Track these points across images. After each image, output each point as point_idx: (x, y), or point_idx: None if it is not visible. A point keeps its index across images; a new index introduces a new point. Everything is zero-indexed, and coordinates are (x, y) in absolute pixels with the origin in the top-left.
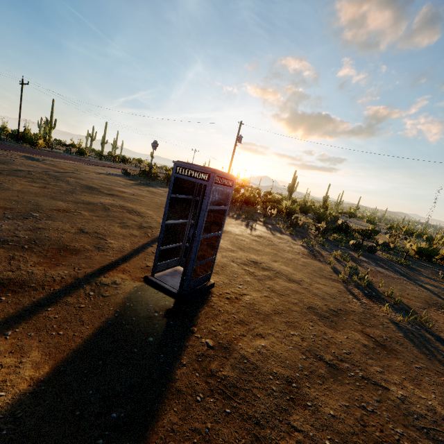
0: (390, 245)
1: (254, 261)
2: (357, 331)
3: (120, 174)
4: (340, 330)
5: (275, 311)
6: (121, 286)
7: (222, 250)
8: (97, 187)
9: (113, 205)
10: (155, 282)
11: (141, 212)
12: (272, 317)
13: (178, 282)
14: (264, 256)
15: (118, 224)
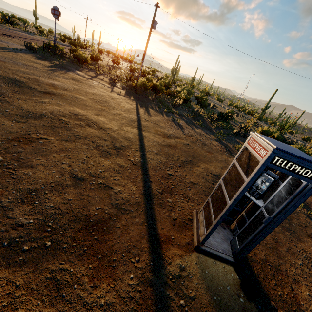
0: (248, 128)
1: (215, 174)
2: (307, 236)
3: (23, 48)
4: (303, 241)
5: (273, 239)
6: (188, 270)
7: (190, 166)
8: (22, 80)
9: (64, 113)
10: (210, 252)
11: (97, 122)
12: (278, 249)
13: (221, 242)
14: (212, 163)
15: (96, 150)
